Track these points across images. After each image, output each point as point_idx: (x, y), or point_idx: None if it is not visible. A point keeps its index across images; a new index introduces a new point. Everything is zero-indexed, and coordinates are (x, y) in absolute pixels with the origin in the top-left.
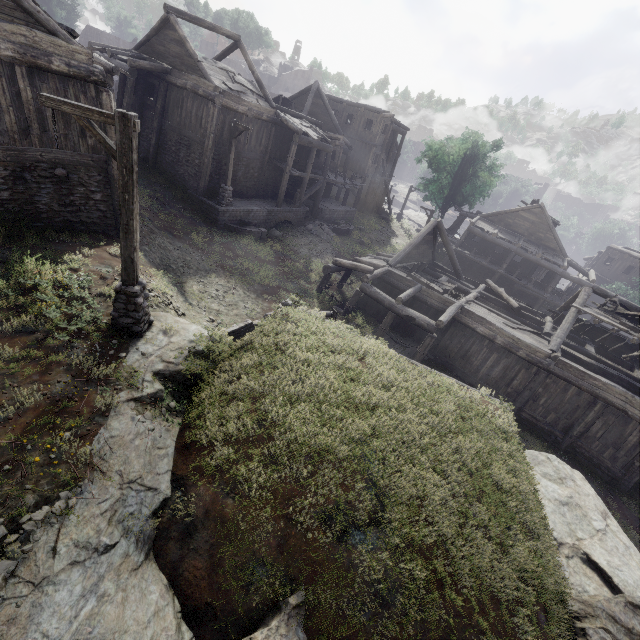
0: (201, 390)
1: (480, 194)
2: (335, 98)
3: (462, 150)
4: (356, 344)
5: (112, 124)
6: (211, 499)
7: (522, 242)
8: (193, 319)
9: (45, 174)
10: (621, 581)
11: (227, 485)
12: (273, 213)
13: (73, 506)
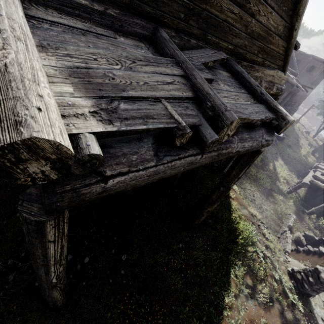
0: None
1: None
2: None
3: None
4: None
5: None
6: None
7: None
8: None
9: None
10: None
11: None
12: None
13: None
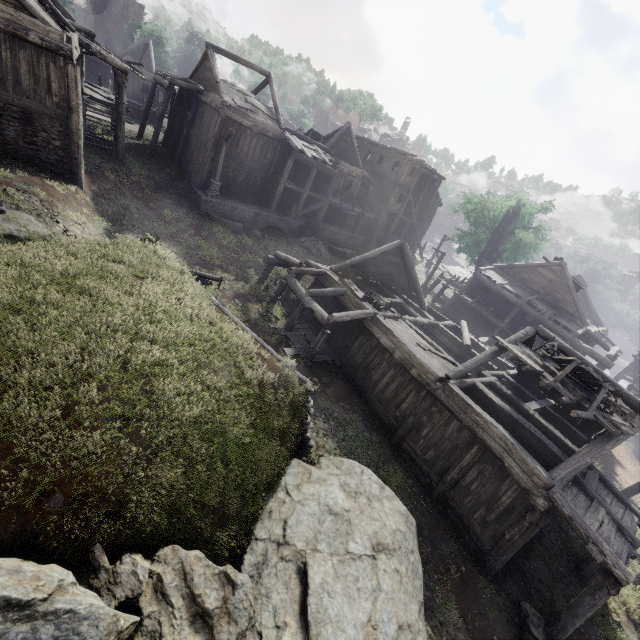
0: None
1: (521, 255)
2: (373, 142)
3: (503, 206)
4: (155, 269)
5: None
6: None
7: (532, 298)
8: None
9: (15, 115)
10: (319, 605)
11: None
12: (261, 216)
13: None
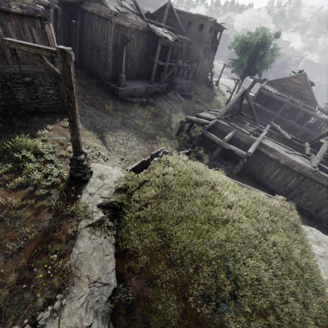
0: (124, 212)
1: (265, 67)
2: (180, 11)
3: (256, 40)
4: (208, 178)
5: (55, 57)
6: (140, 288)
7: (291, 97)
8: (112, 160)
9: (19, 81)
10: None
11: (148, 279)
12: (148, 88)
13: (65, 305)
